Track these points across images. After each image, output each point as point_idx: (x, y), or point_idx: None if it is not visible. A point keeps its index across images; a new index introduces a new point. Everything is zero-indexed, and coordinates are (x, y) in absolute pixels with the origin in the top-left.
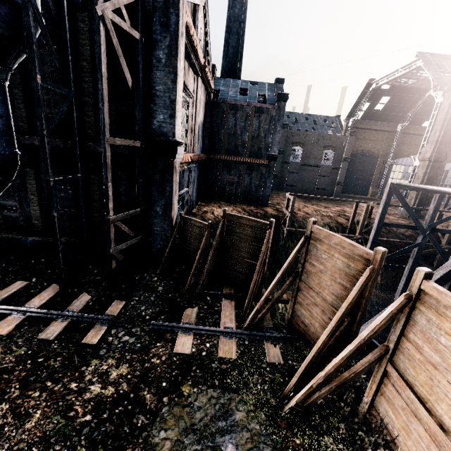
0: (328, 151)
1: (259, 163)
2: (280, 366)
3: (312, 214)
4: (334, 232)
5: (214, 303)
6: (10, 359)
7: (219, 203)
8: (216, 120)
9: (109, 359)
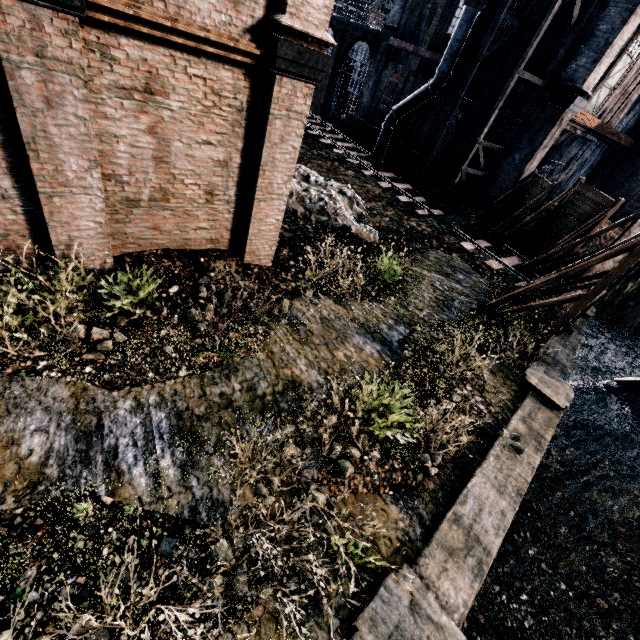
0: None
1: None
2: None
3: None
4: None
5: (505, 252)
6: (384, 195)
7: None
8: None
9: (423, 223)
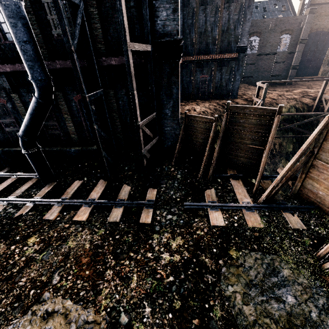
0: (285, 35)
1: (229, 57)
2: (305, 231)
3: (278, 99)
4: (300, 112)
5: (225, 183)
6: (97, 238)
7: (195, 101)
8: (187, 20)
9: (165, 233)
